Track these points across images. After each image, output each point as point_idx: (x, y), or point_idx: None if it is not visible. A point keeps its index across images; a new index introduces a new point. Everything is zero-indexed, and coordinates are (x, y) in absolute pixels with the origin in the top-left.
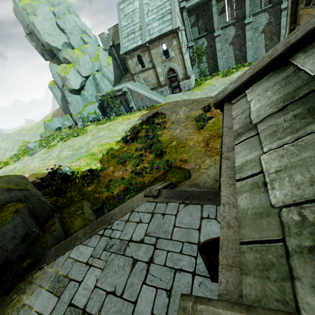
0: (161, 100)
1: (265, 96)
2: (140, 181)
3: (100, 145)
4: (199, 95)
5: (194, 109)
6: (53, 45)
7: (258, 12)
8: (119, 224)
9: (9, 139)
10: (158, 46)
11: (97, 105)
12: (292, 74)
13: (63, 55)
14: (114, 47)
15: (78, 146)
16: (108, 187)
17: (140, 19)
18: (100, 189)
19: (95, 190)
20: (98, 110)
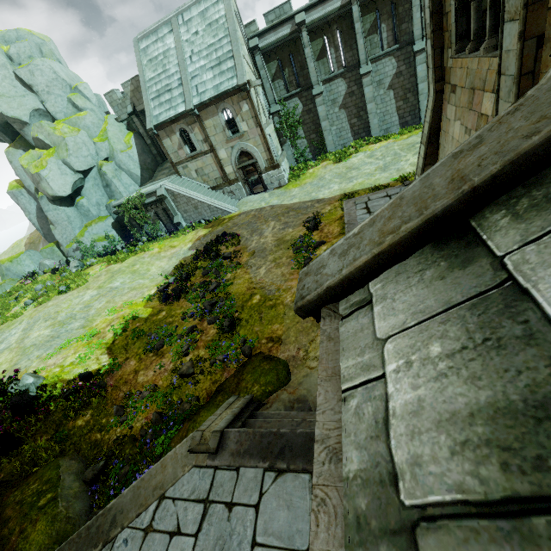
0: (231, 208)
1: (425, 354)
2: (189, 395)
3: (113, 309)
4: (298, 196)
5: (291, 224)
6: (10, 115)
7: (379, 56)
8: (128, 542)
9: None
10: (216, 113)
11: (110, 222)
12: (498, 298)
13: (32, 134)
14: (138, 116)
15: (66, 314)
16: (121, 414)
17: (178, 67)
18: (106, 420)
19: (94, 423)
20: (113, 232)
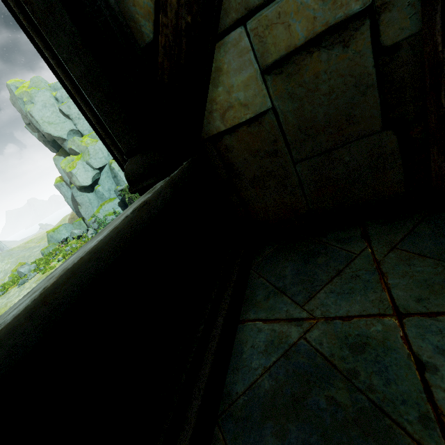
0: None
1: None
2: None
3: None
4: None
5: None
6: (56, 135)
7: None
8: None
9: (11, 257)
10: None
11: (117, 202)
12: None
13: (68, 146)
14: None
15: None
16: None
17: None
18: None
19: None
20: (119, 208)
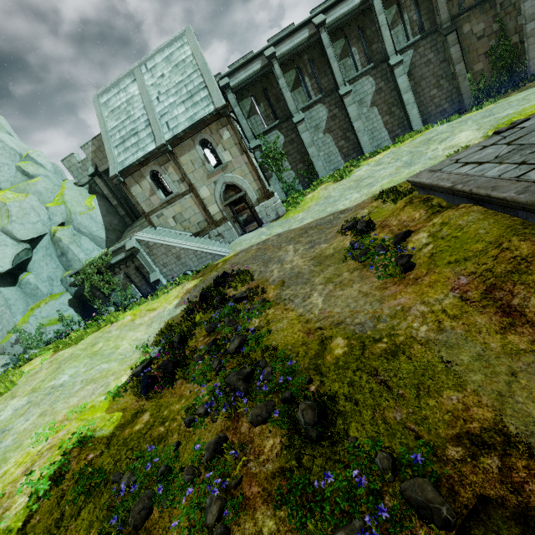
0: (223, 250)
1: None
2: None
3: (47, 427)
4: (308, 217)
5: (320, 241)
6: None
7: (356, 77)
8: None
9: None
10: (192, 146)
11: (67, 299)
12: None
13: None
14: (101, 177)
15: None
16: None
17: (144, 110)
18: None
19: None
20: (70, 310)
